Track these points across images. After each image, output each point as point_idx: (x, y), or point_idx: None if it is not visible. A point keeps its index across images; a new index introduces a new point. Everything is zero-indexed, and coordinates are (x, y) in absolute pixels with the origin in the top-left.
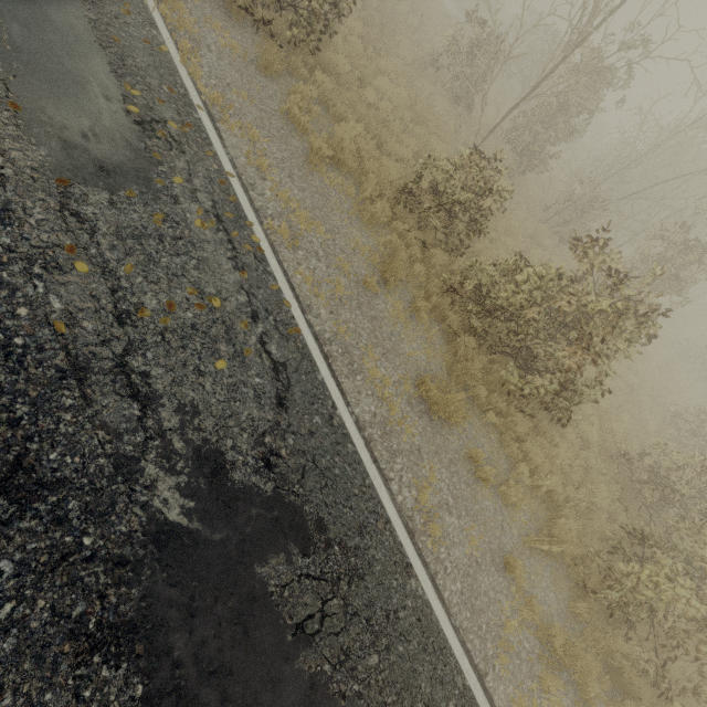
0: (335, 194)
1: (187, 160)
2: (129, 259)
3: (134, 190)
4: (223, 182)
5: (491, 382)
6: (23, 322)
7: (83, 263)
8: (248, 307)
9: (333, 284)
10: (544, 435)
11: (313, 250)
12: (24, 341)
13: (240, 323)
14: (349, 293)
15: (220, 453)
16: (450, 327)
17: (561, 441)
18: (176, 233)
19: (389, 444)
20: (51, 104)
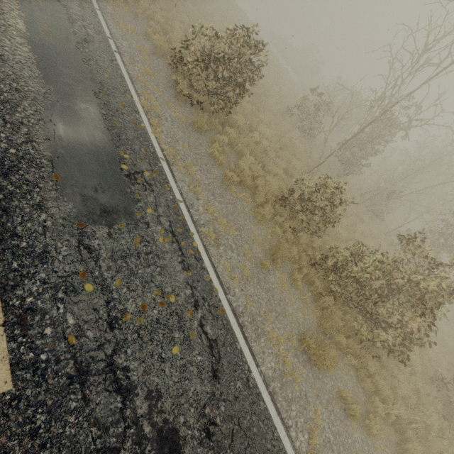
0: (239, 203)
1: (154, 196)
2: (119, 274)
3: (123, 223)
4: (175, 207)
5: (346, 329)
6: (48, 339)
7: (90, 284)
8: (191, 298)
9: (242, 268)
10: (385, 368)
11: (228, 244)
12: (47, 356)
13: (187, 312)
14: (252, 273)
15: (175, 430)
16: (315, 288)
17: (398, 371)
18: (147, 249)
19: (286, 394)
20: (77, 172)
